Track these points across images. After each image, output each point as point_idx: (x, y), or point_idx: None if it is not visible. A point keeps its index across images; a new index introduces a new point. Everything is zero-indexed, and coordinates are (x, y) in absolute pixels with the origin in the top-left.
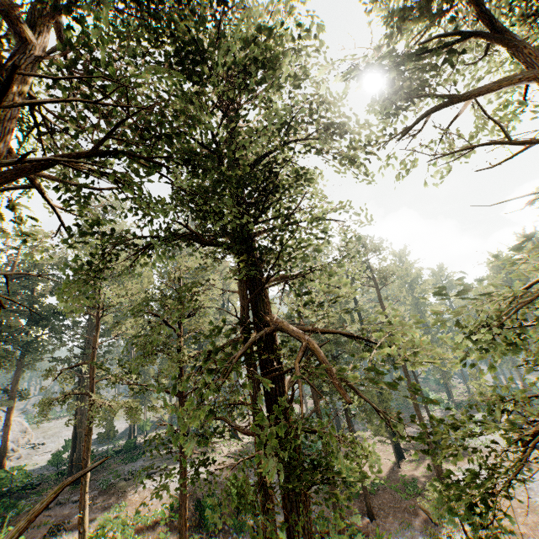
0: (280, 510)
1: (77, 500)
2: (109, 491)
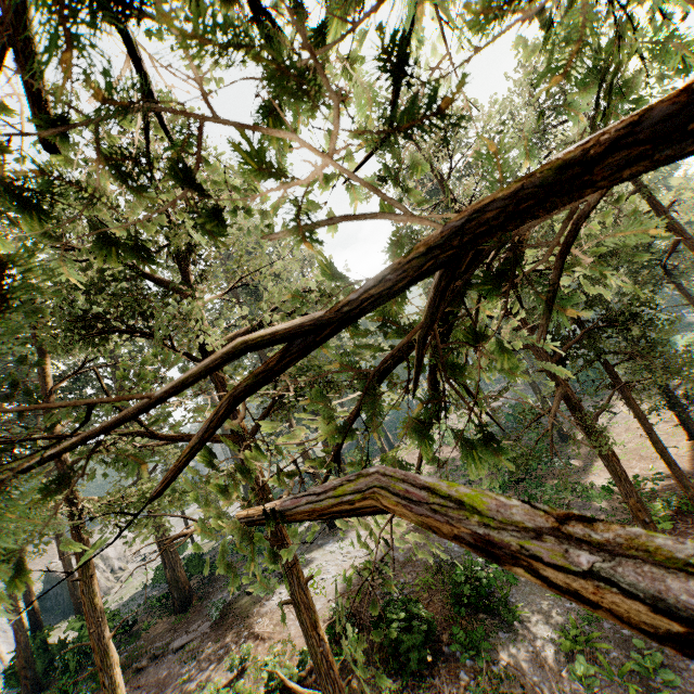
0: (533, 587)
1: (179, 647)
2: (226, 619)
